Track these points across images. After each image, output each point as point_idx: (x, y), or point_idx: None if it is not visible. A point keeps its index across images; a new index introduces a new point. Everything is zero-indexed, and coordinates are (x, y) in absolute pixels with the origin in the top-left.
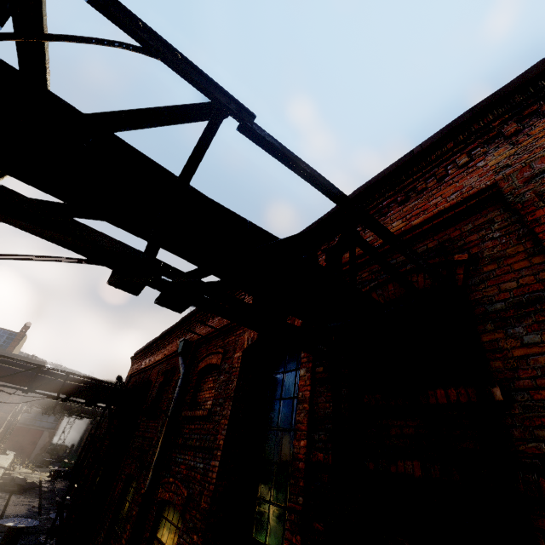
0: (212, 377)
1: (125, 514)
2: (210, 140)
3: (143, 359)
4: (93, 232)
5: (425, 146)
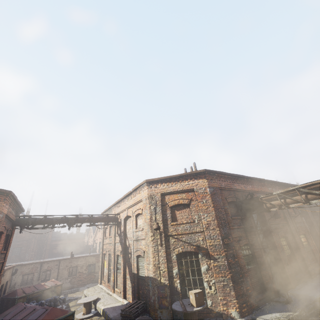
0: None
1: (286, 249)
2: None
3: (232, 182)
4: None
5: None
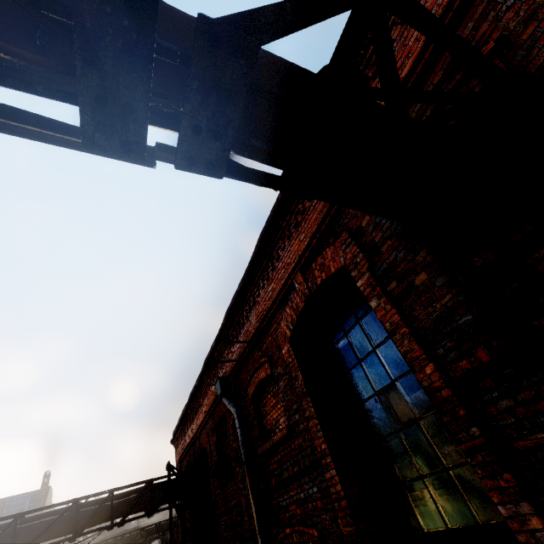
0: (269, 394)
1: None
2: None
3: (184, 435)
4: None
5: None
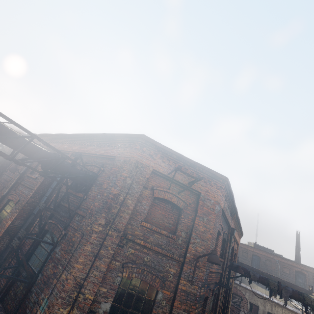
0: None
1: None
2: (30, 142)
3: None
4: (1, 152)
5: (117, 135)
